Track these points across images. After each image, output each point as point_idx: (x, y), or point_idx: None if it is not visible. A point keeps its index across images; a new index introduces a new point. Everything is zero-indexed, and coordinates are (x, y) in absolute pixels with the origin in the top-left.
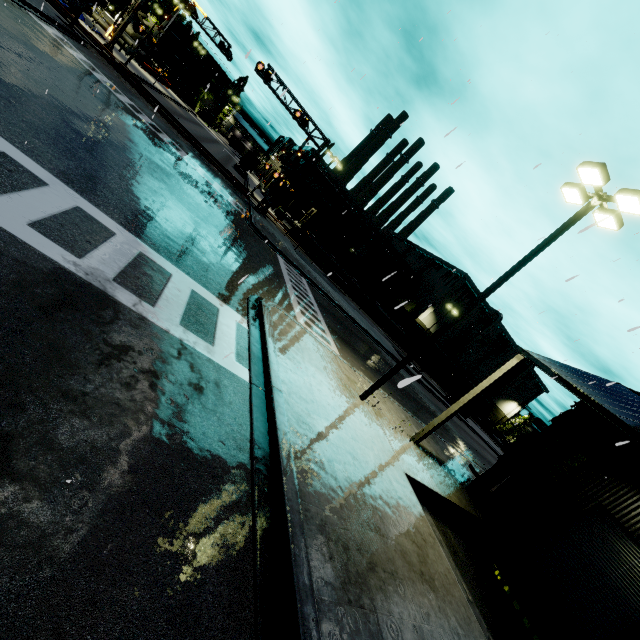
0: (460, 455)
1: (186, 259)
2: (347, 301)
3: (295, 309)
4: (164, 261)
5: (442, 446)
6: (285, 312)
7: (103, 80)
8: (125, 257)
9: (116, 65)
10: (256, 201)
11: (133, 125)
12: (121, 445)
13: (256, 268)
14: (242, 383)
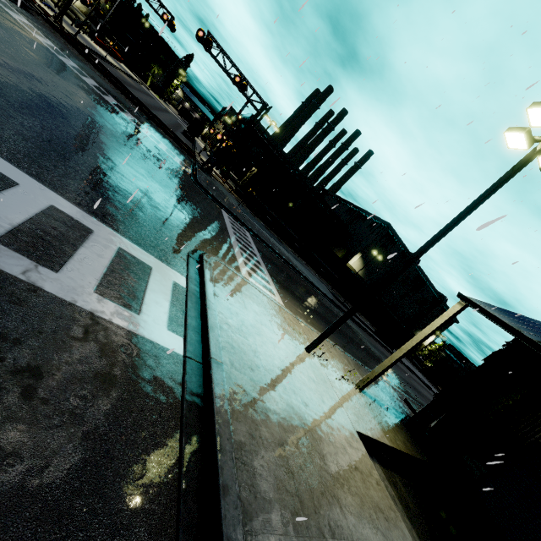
0: (396, 390)
1: (116, 214)
2: (287, 250)
3: (239, 261)
4: (85, 216)
5: (381, 385)
6: (228, 266)
7: (45, 42)
8: (26, 211)
9: (64, 33)
10: (202, 162)
11: (74, 84)
12: None
13: (199, 222)
14: (174, 358)
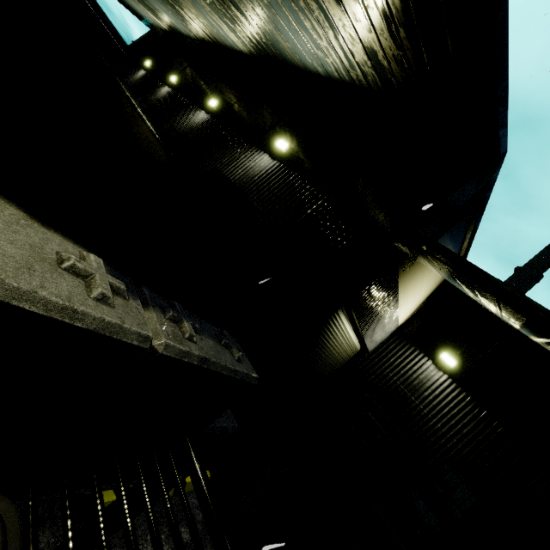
0: None
1: None
2: None
3: None
4: None
5: None
6: None
7: None
8: None
9: None
10: None
11: None
12: None
13: None
14: None
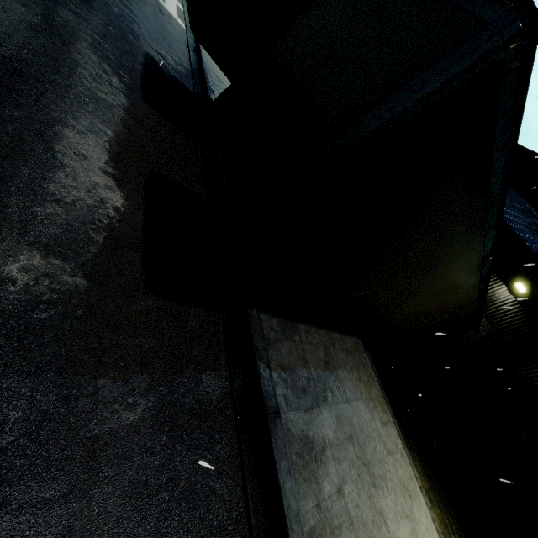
0: None
1: None
2: None
3: None
4: None
5: None
6: None
7: None
8: None
9: None
10: None
11: None
12: (138, 5)
13: None
14: (182, 27)
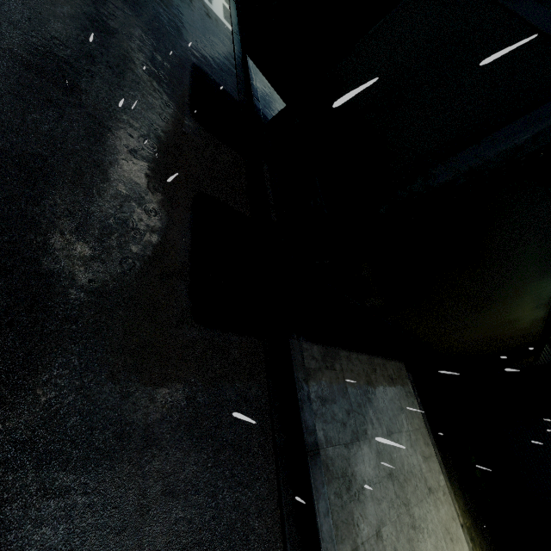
0: None
1: None
2: None
3: None
4: None
5: None
6: None
7: None
8: None
9: None
10: None
11: None
12: (187, 11)
13: None
14: (228, 29)
